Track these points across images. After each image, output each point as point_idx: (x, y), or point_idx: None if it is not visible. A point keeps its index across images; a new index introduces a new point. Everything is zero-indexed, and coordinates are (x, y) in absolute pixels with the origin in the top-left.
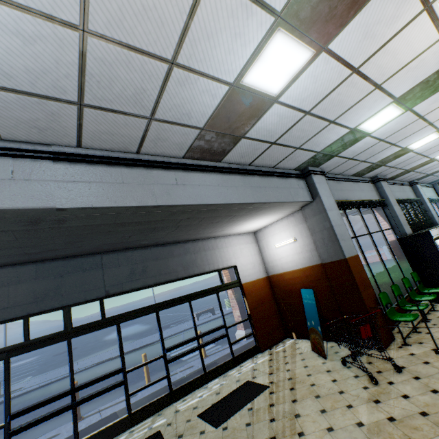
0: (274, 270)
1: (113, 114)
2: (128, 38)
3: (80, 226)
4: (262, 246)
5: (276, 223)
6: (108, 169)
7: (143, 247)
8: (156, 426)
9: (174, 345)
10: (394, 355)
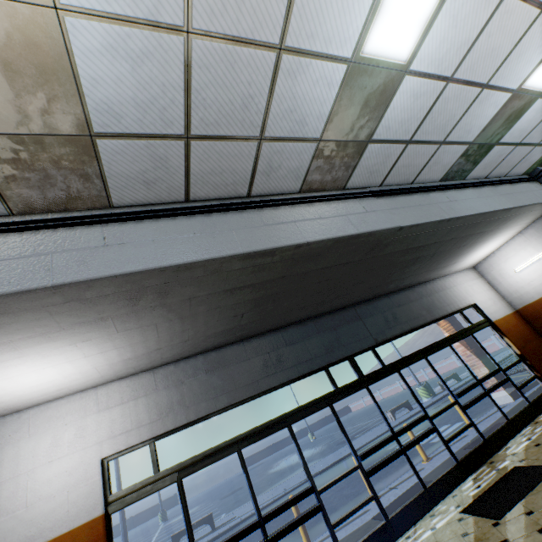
0: (523, 300)
1: (421, 145)
2: (470, 76)
3: (385, 255)
4: (492, 278)
5: (507, 245)
6: (404, 197)
7: (382, 296)
8: (504, 466)
9: (458, 392)
10: None
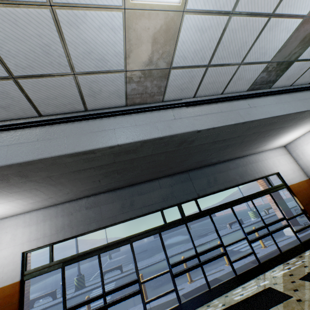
0: None
1: (221, 67)
2: (252, 8)
3: (196, 146)
4: (296, 155)
5: (309, 133)
6: (211, 106)
7: (209, 165)
8: (263, 284)
9: (250, 231)
10: None
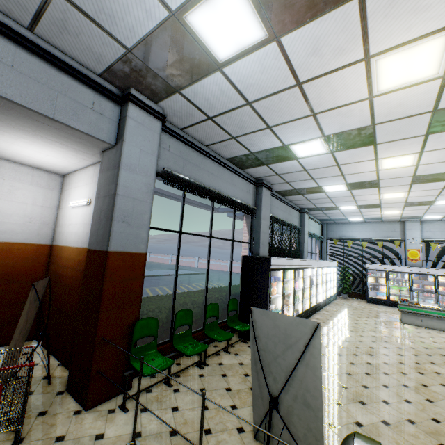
0: (59, 239)
1: None
2: None
3: None
4: (62, 199)
5: (84, 171)
6: None
7: None
8: None
9: None
10: (76, 431)
